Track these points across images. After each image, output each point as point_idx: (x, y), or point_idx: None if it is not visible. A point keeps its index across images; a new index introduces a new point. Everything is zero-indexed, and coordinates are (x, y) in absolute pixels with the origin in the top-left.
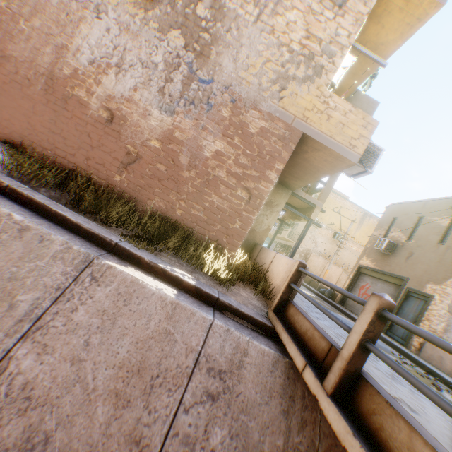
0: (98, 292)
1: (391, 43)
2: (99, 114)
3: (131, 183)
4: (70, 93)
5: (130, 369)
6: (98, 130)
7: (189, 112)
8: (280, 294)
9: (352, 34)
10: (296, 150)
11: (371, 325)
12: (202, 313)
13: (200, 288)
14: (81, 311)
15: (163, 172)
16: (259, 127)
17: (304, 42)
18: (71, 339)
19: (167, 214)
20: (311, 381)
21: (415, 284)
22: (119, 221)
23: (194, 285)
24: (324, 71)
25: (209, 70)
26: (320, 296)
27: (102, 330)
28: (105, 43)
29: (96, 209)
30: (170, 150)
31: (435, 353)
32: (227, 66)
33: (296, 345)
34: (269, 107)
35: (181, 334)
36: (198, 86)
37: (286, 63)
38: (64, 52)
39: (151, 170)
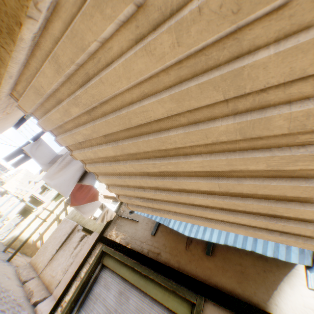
0: None
1: None
2: None
3: None
4: None
5: None
6: None
7: None
8: None
9: None
10: None
11: None
12: None
13: None
14: None
15: None
16: None
17: None
18: None
19: None
20: None
21: None
22: None
23: None
24: None
25: None
26: None
27: None
28: None
29: None
30: None
31: None
32: None
33: None
34: None
35: None
36: None
37: None
38: None
39: None
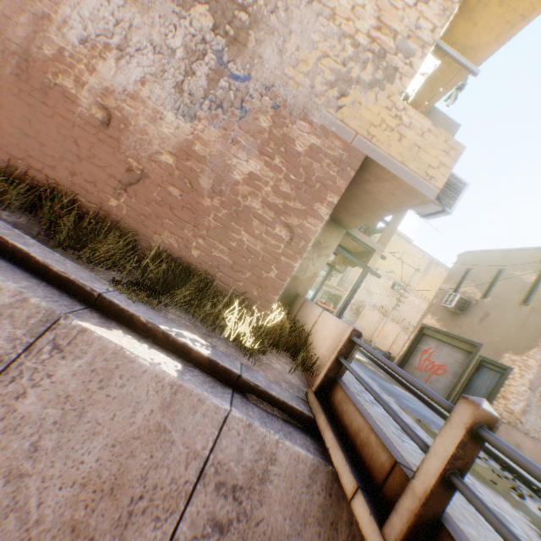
0: (62, 368)
1: (484, 47)
2: (92, 113)
3: (131, 210)
4: (52, 82)
5: (99, 487)
6: (89, 135)
7: (216, 119)
8: (324, 370)
9: (437, 27)
10: (355, 178)
11: (461, 448)
12: (214, 400)
13: (216, 361)
14: (32, 397)
15: (176, 198)
16: (308, 144)
17: (373, 33)
18: (11, 441)
19: (180, 254)
20: (364, 519)
21: (490, 353)
22: (109, 262)
23: (208, 357)
24: (398, 75)
25: (245, 64)
26: (374, 361)
27: (62, 426)
28: (104, 16)
29: (79, 244)
30: (187, 169)
31: (511, 440)
32: (270, 59)
33: (344, 451)
34: (323, 119)
35: (181, 431)
36: (230, 84)
37: (348, 60)
38: (46, 24)
39: (160, 194)
